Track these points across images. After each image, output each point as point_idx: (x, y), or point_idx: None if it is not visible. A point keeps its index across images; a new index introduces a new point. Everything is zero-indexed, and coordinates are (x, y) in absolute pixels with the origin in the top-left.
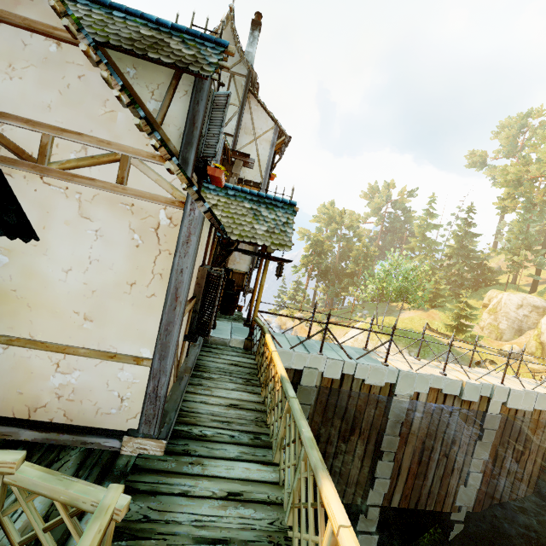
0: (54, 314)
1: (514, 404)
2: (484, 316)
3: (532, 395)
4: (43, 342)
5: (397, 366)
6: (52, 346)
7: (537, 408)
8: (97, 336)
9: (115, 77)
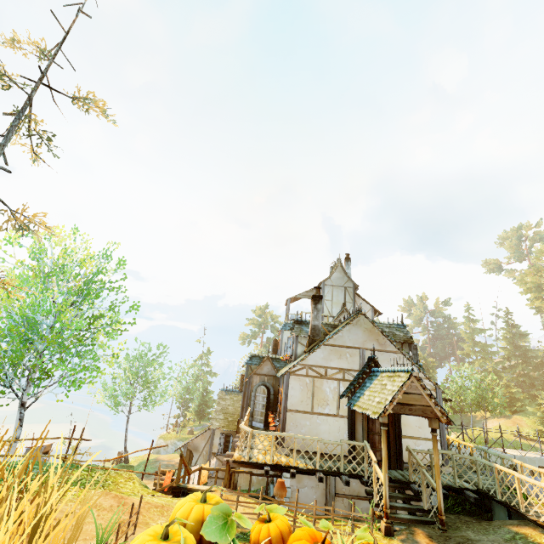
0: (411, 427)
1: None
2: None
3: None
4: (410, 436)
5: (512, 453)
6: (413, 437)
7: None
8: (423, 433)
9: (414, 361)
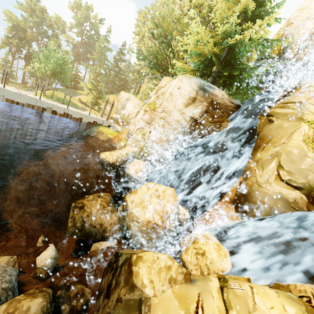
0: None
1: (10, 97)
2: (115, 102)
3: (25, 96)
4: None
5: None
6: None
7: (28, 103)
8: None
9: None
